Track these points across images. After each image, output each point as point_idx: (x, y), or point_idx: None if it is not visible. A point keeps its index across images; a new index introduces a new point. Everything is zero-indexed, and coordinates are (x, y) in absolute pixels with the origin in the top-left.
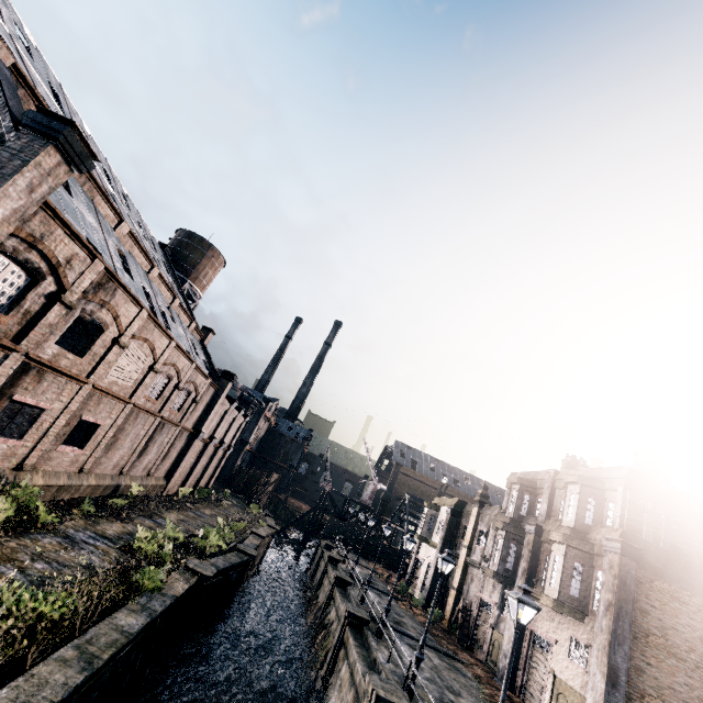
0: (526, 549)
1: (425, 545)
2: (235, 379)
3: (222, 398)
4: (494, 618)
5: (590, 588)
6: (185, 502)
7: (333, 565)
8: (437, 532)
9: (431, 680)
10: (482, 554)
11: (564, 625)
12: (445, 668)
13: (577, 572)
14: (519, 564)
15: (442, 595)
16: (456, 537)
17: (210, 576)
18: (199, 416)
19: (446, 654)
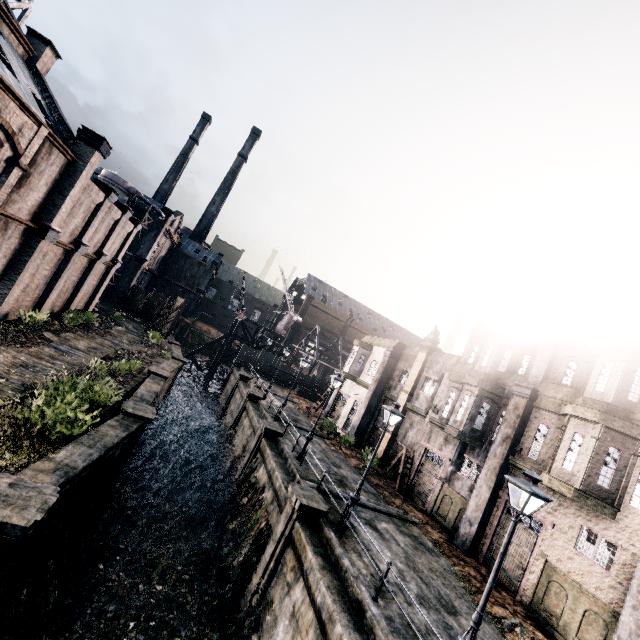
0: (512, 414)
1: (351, 382)
2: (106, 148)
3: (84, 177)
4: (446, 474)
5: (628, 479)
6: (42, 331)
7: (253, 402)
8: (368, 371)
9: (422, 599)
10: (431, 403)
11: (568, 510)
12: (413, 549)
13: (610, 459)
14: (490, 425)
15: (369, 433)
16: (390, 379)
17: (32, 521)
18: (41, 202)
19: (400, 518)
